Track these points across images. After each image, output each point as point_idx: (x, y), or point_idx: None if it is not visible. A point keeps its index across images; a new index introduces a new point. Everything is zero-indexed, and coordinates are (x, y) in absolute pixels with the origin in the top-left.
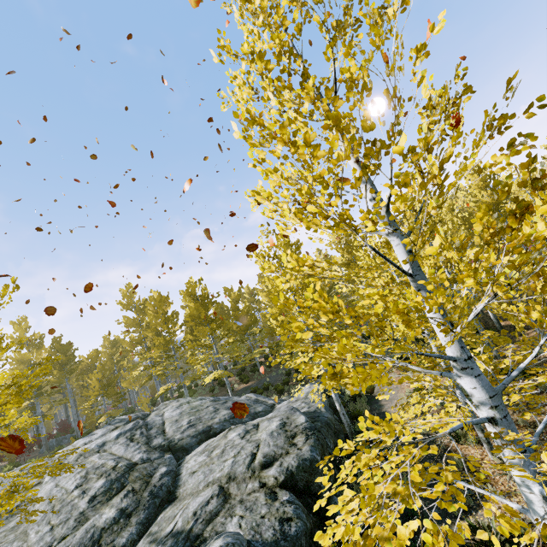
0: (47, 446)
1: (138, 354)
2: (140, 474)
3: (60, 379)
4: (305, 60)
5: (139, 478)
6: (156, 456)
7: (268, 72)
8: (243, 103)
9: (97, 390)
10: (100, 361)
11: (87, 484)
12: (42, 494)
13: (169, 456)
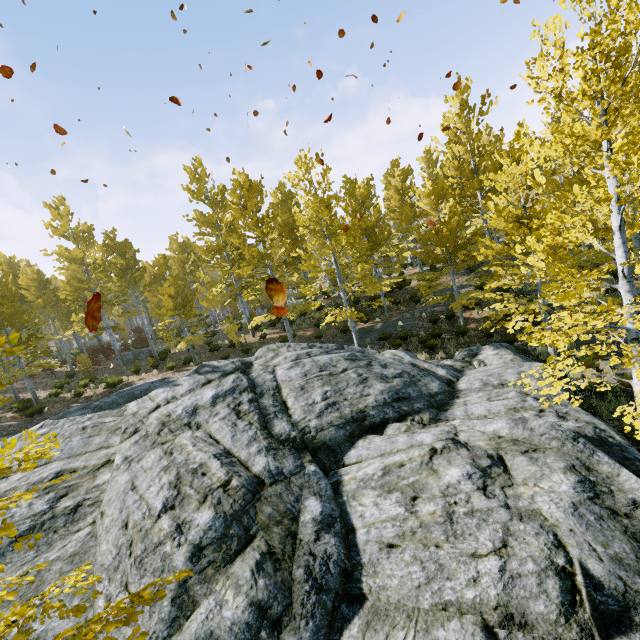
0: (123, 361)
1: (217, 266)
2: (274, 511)
3: (123, 289)
4: None
5: (275, 520)
6: (292, 468)
7: None
8: None
9: (170, 308)
10: (170, 271)
11: (182, 508)
12: (112, 494)
13: (314, 471)
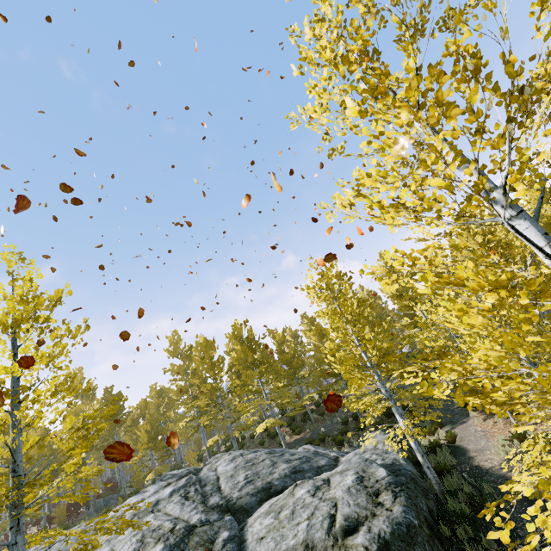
0: (95, 507)
1: (184, 403)
2: (200, 539)
3: (110, 432)
4: (382, 62)
5: (200, 544)
6: (216, 518)
7: (350, 74)
8: (320, 113)
9: (145, 443)
10: (148, 411)
11: (144, 549)
12: None
13: (230, 518)
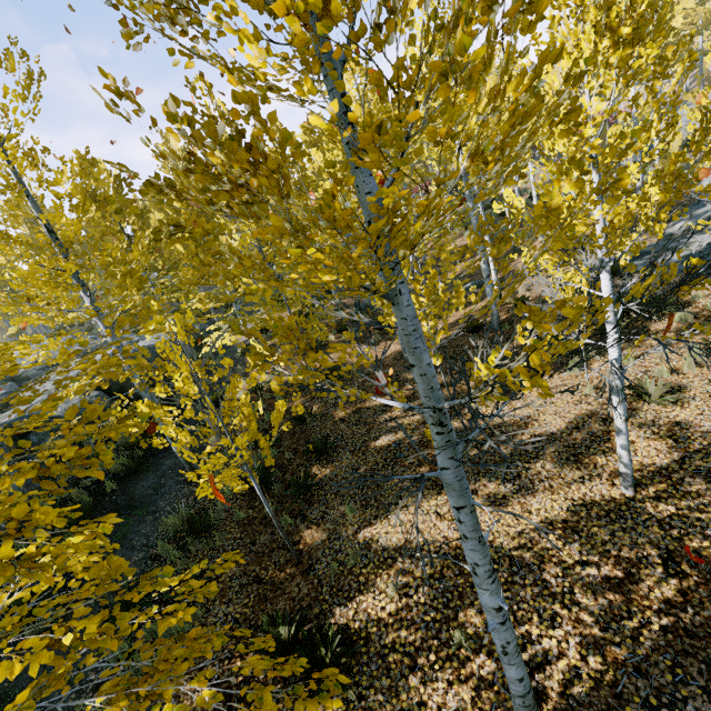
0: None
1: None
2: None
3: None
4: None
5: None
6: None
7: None
8: None
9: None
10: None
11: None
12: None
13: (10, 384)
